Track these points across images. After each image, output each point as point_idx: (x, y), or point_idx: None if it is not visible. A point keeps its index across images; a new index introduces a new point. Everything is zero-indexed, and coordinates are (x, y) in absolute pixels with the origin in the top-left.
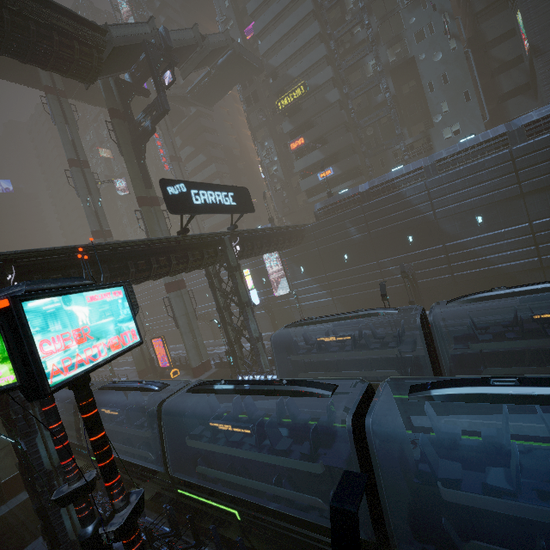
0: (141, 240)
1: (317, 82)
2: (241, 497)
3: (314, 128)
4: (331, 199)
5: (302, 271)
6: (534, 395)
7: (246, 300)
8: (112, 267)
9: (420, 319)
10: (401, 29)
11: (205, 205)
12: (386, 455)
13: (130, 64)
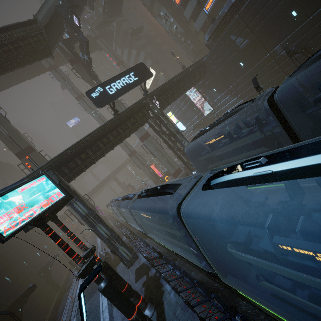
0: (96, 129)
1: None
2: (168, 244)
3: None
4: (213, 26)
5: (215, 92)
6: (271, 173)
7: (175, 131)
8: (92, 149)
9: (268, 101)
10: None
11: (118, 91)
12: (208, 224)
13: (61, 27)
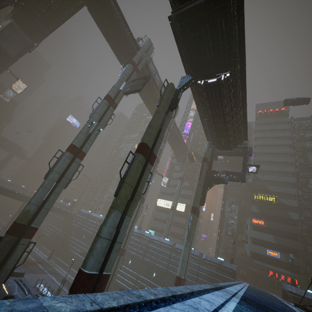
0: None
1: (285, 202)
2: None
3: (274, 222)
4: (303, 292)
5: None
6: None
7: None
8: None
9: None
10: None
11: None
12: None
13: None
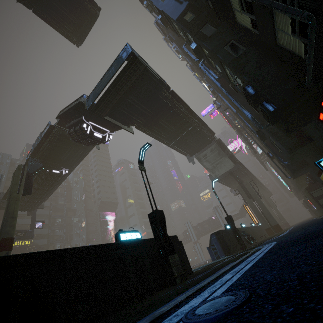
0: None
1: (38, 243)
2: None
3: None
4: None
5: None
6: None
7: None
8: None
9: None
10: (72, 239)
11: None
12: None
13: None
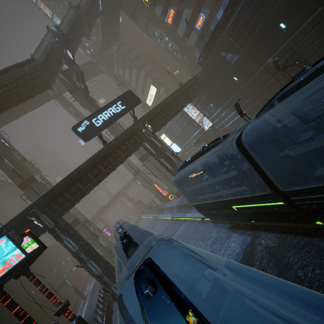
0: (84, 162)
1: None
2: None
3: None
4: (203, 44)
5: (213, 107)
6: None
7: (170, 153)
8: (82, 181)
9: (237, 141)
10: None
11: (105, 122)
12: None
13: (59, 60)
